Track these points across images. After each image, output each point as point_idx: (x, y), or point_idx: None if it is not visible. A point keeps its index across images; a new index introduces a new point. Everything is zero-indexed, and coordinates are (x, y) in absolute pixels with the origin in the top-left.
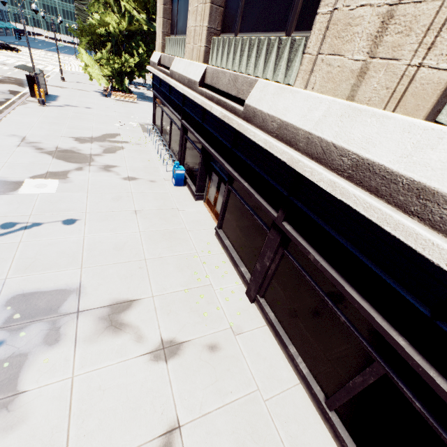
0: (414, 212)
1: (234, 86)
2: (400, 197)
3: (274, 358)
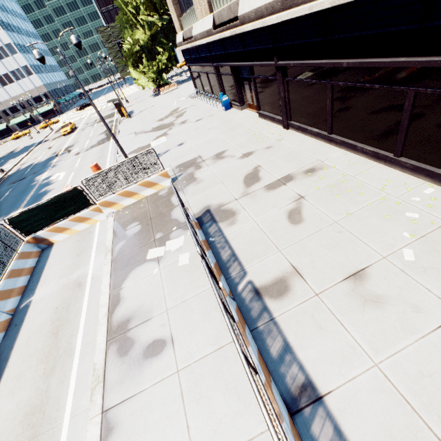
0: (300, 3)
1: (231, 13)
2: (295, 2)
3: (303, 139)
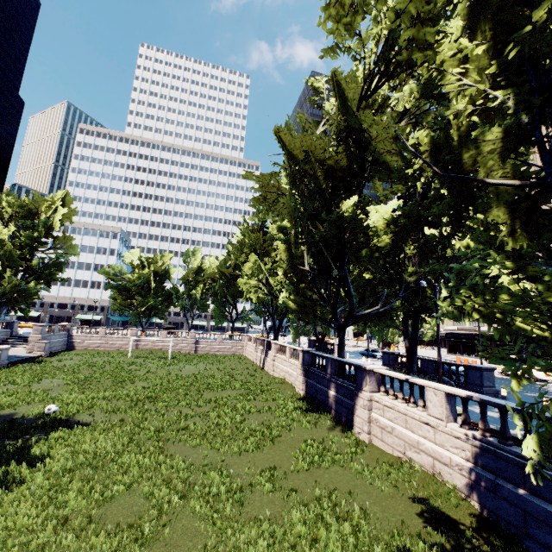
0: None
1: None
2: None
3: None
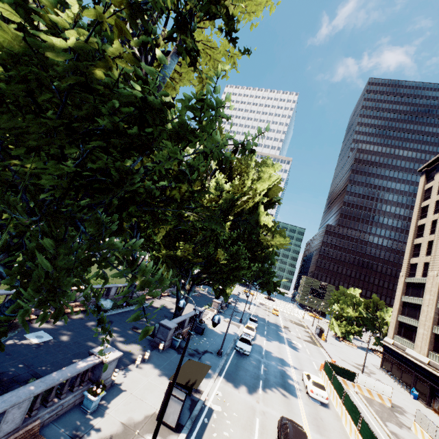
0: None
1: None
2: None
3: None
